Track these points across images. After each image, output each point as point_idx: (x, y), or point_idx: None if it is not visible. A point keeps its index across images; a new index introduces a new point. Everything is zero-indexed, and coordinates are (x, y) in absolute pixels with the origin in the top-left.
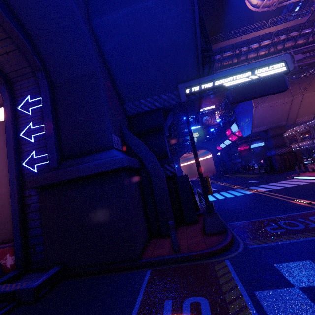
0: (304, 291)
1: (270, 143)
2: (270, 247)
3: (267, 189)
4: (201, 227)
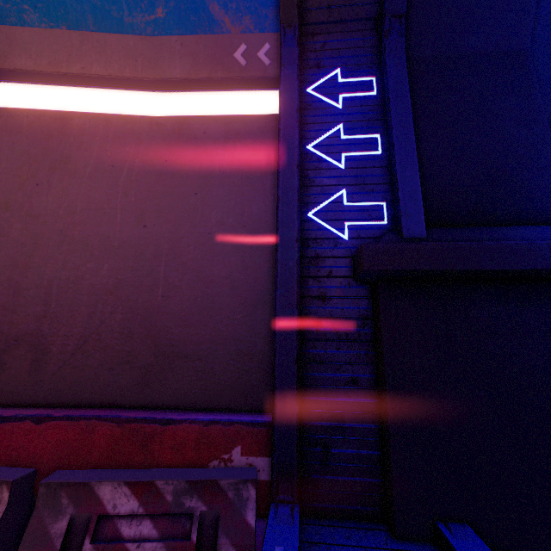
0: None
1: None
2: None
3: None
4: None
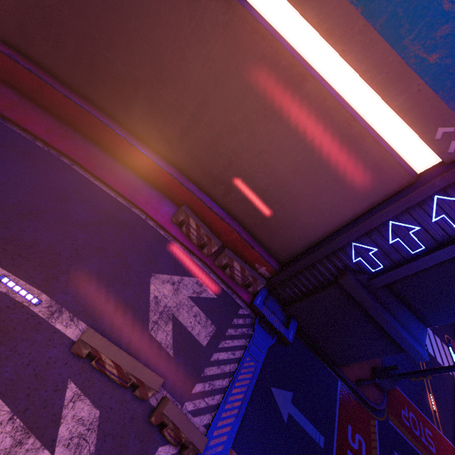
0: None
1: None
2: (397, 434)
3: None
4: (371, 362)
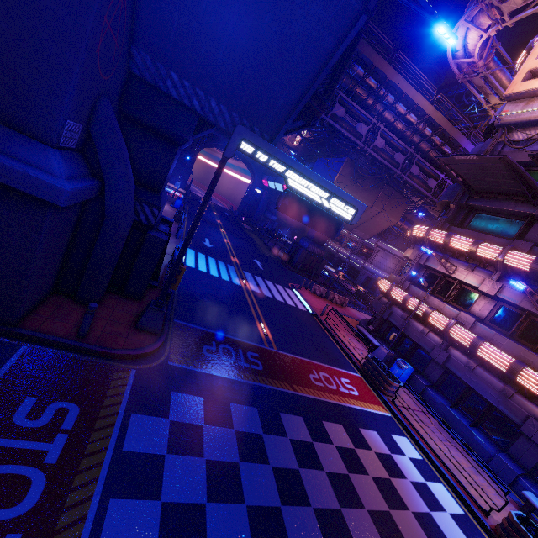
0: (172, 424)
1: (313, 233)
2: (187, 371)
3: (257, 289)
4: (139, 310)
